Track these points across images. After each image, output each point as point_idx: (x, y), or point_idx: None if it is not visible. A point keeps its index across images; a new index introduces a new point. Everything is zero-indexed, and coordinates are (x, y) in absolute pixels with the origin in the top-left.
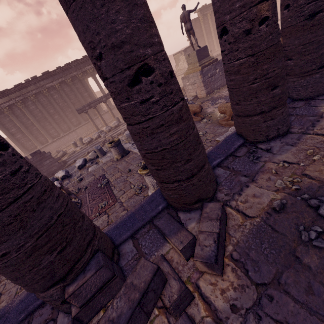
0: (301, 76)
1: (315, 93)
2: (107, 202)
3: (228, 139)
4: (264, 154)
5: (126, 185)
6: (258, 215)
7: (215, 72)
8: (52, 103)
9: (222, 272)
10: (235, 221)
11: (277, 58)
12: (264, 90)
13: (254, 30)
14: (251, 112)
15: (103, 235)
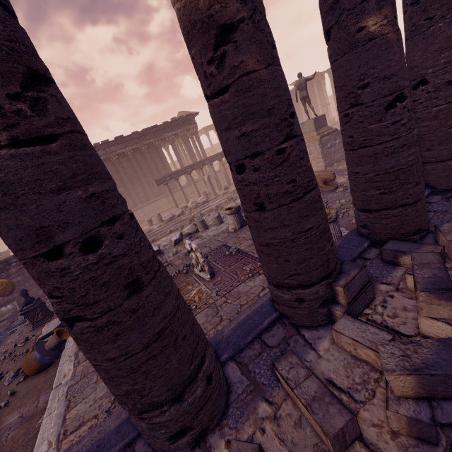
0: None
1: None
2: (255, 265)
3: None
4: None
5: None
6: None
7: (335, 142)
8: (120, 172)
9: None
10: None
11: None
12: None
13: None
14: (446, 156)
15: None
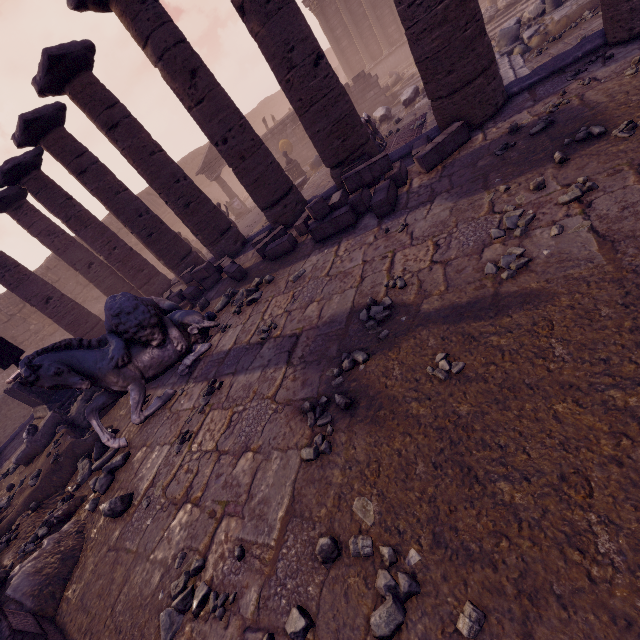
0: None
1: None
2: None
3: (585, 39)
4: (592, 67)
5: None
6: (493, 138)
7: None
8: None
9: (428, 171)
10: (472, 144)
11: None
12: None
13: None
14: None
15: (375, 149)
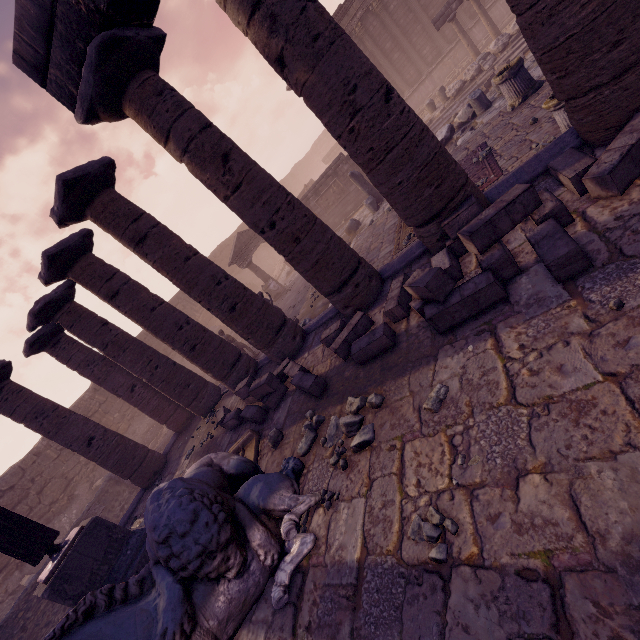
0: None
1: None
2: (486, 179)
3: None
4: None
5: (523, 147)
6: None
7: None
8: (388, 25)
9: (621, 191)
10: None
11: None
12: None
13: None
14: None
15: (477, 188)
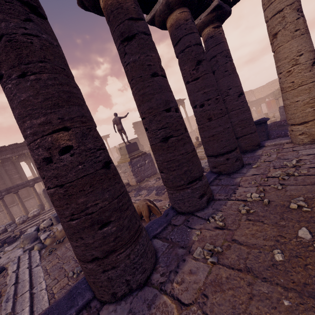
0: (175, 189)
1: (193, 207)
2: None
3: (76, 287)
4: None
5: None
6: None
7: (144, 162)
8: None
9: None
10: None
11: (98, 189)
12: (87, 229)
13: (54, 159)
14: (82, 257)
15: None
